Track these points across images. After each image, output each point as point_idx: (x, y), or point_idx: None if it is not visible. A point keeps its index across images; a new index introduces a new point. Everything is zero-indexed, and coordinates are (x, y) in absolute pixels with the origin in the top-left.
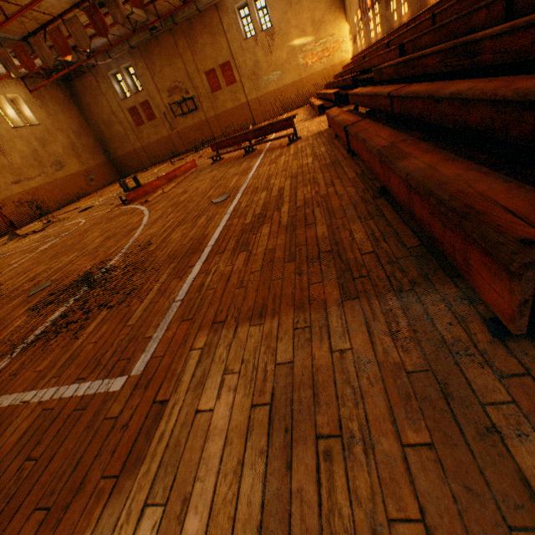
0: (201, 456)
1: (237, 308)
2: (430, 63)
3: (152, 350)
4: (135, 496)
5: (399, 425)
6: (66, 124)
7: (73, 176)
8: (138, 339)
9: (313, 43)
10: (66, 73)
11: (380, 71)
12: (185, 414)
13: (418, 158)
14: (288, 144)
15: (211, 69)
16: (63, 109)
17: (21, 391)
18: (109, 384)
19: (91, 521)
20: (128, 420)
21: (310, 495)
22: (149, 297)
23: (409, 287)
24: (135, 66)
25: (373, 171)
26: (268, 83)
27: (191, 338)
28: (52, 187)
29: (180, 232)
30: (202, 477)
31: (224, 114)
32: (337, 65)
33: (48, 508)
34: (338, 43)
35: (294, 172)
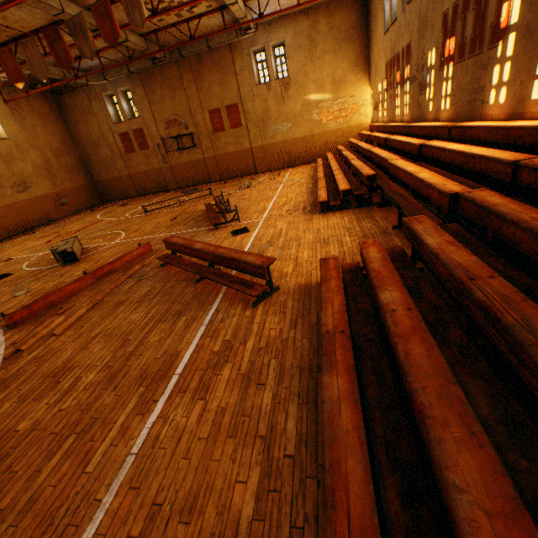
0: None
1: None
2: None
3: None
4: None
5: None
6: (44, 139)
7: (40, 199)
8: None
9: (331, 101)
10: (48, 88)
11: (418, 239)
12: None
13: None
14: (255, 303)
15: (215, 108)
16: (45, 124)
17: None
18: None
19: None
20: None
21: None
22: None
23: None
24: (134, 91)
25: None
26: (277, 132)
27: None
28: (6, 211)
29: None
30: None
31: (224, 156)
32: (353, 127)
33: None
34: (357, 106)
35: None
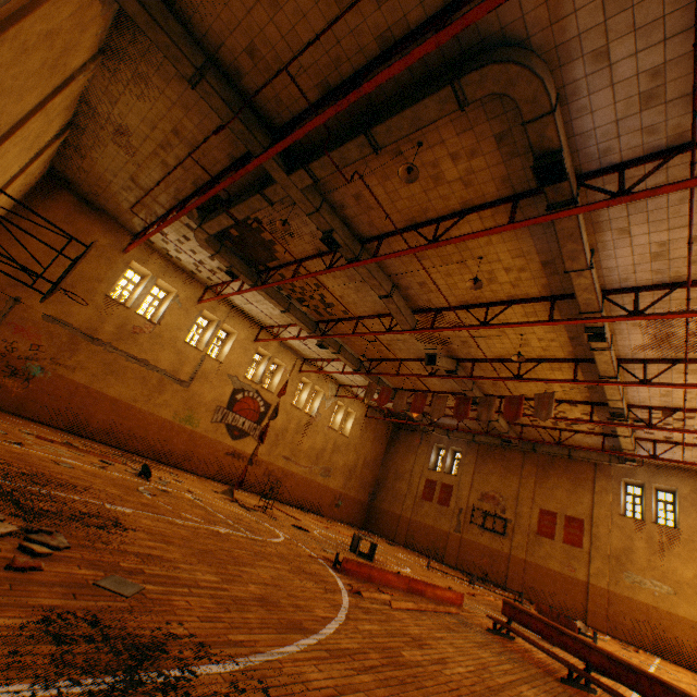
0: None
1: None
2: None
3: None
4: None
5: None
6: (366, 450)
7: (327, 489)
8: None
9: None
10: (402, 421)
11: None
12: None
13: None
14: None
15: (550, 510)
16: (375, 440)
17: None
18: None
19: None
20: None
21: None
22: None
23: None
24: (464, 454)
25: None
26: (639, 585)
27: None
28: (303, 482)
29: None
30: None
31: (539, 567)
32: None
33: None
34: None
35: None
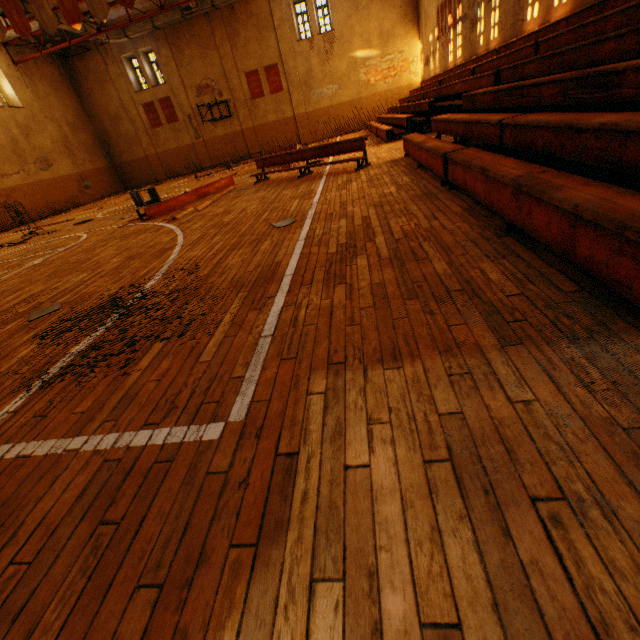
0: (373, 521)
1: (357, 348)
2: (545, 93)
3: (250, 393)
4: (292, 569)
5: (639, 487)
6: (59, 112)
7: (63, 180)
8: (223, 379)
9: (379, 58)
10: (66, 46)
11: (473, 98)
12: (330, 470)
13: (579, 190)
14: (357, 169)
15: (253, 70)
16: (57, 93)
17: (59, 437)
18: (199, 432)
19: (234, 601)
20: (244, 475)
21: (550, 567)
22: (220, 329)
23: (586, 335)
24: (158, 52)
25: (492, 206)
26: (321, 97)
27: (304, 381)
28: (33, 190)
29: (239, 257)
30: (385, 546)
31: (264, 127)
32: (403, 88)
33: (159, 585)
34: (407, 63)
35: (377, 201)
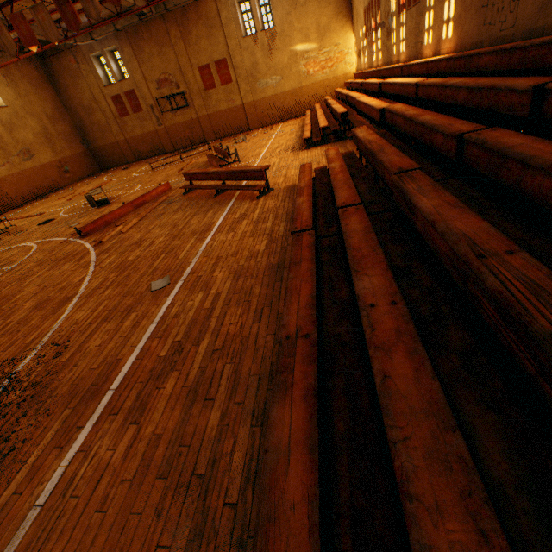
0: None
1: None
2: (386, 175)
3: None
4: None
5: None
6: (39, 107)
7: (45, 167)
8: None
9: (317, 51)
10: (39, 52)
11: (356, 138)
12: None
13: (293, 408)
14: (258, 197)
15: (205, 65)
16: (37, 90)
17: None
18: None
19: None
20: None
21: None
22: (19, 476)
23: None
24: (121, 51)
25: None
26: (266, 87)
27: None
28: (18, 179)
29: (101, 338)
30: None
31: (217, 114)
32: (340, 77)
33: None
34: (342, 54)
35: (241, 265)
